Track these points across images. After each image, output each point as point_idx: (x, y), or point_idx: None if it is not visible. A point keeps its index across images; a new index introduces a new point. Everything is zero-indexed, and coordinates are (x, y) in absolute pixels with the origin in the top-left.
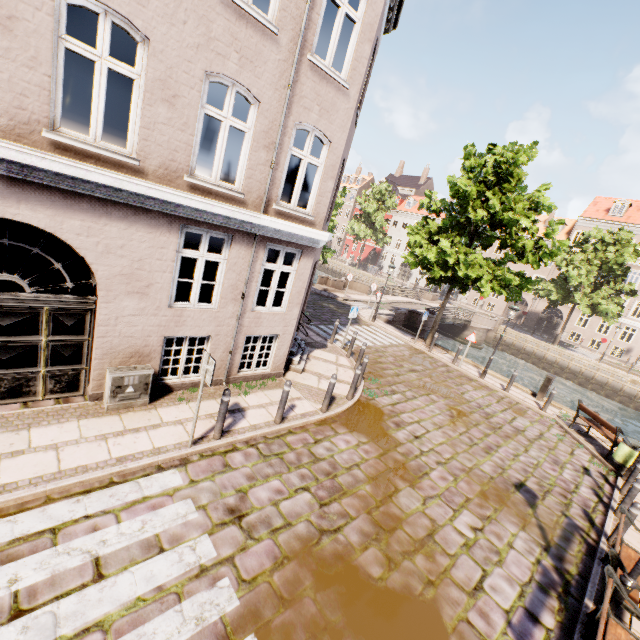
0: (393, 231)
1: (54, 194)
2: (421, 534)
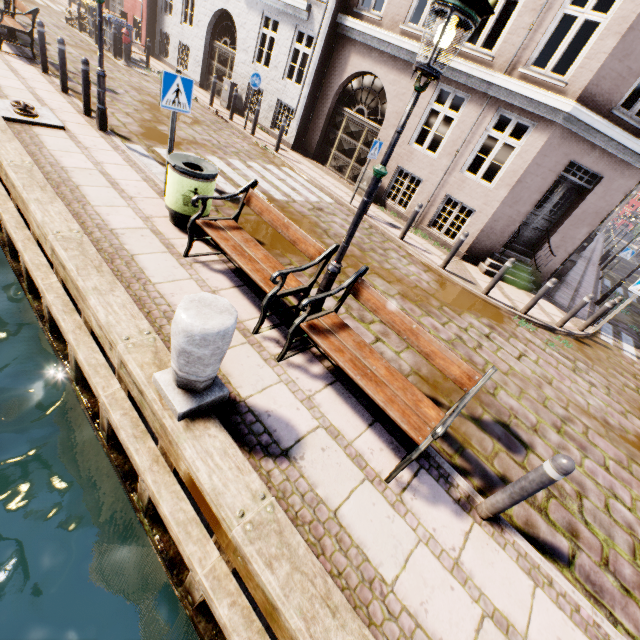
0: None
1: (391, 60)
2: (350, 275)
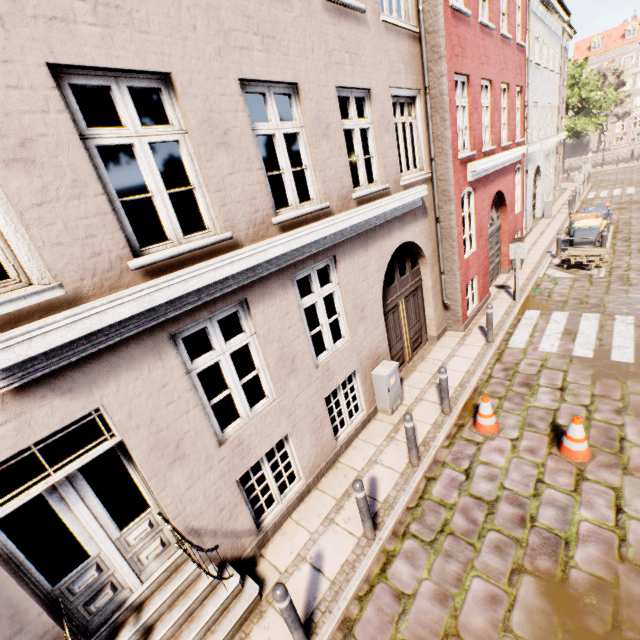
0: None
1: None
2: None
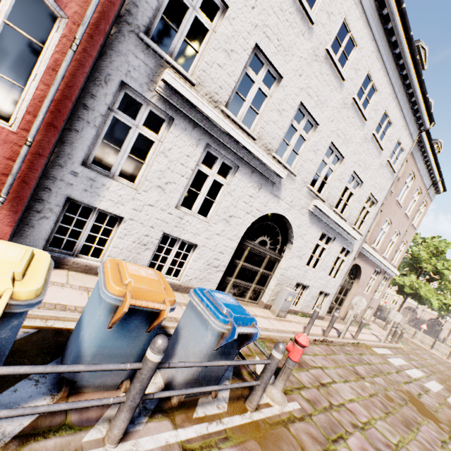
0: None
1: (365, 259)
2: None
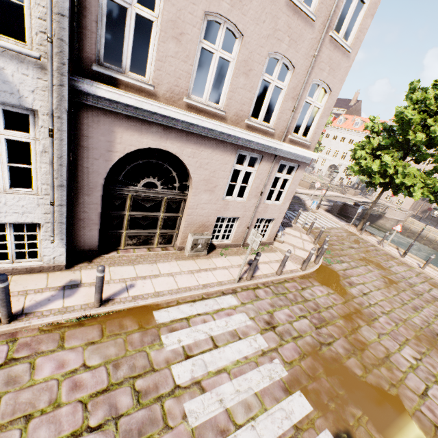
0: (325, 141)
1: (182, 134)
2: (381, 355)
